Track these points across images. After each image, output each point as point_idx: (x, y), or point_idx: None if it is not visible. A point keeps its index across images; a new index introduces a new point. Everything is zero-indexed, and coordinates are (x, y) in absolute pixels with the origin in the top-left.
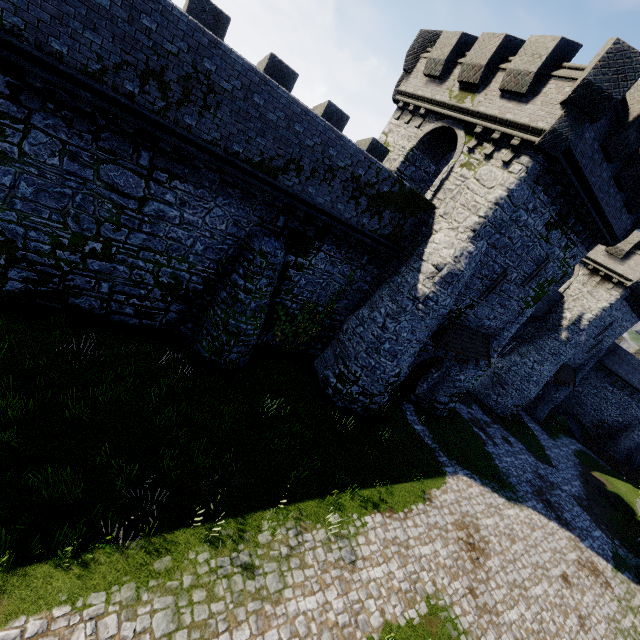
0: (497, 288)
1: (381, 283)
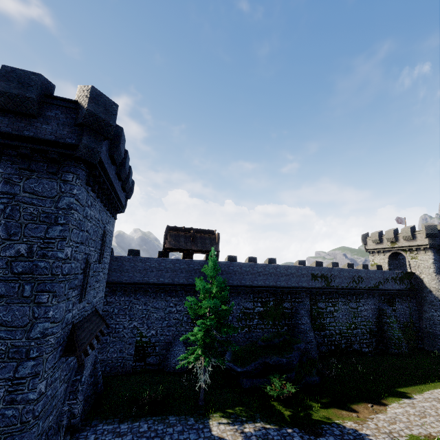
0: None
1: (420, 303)
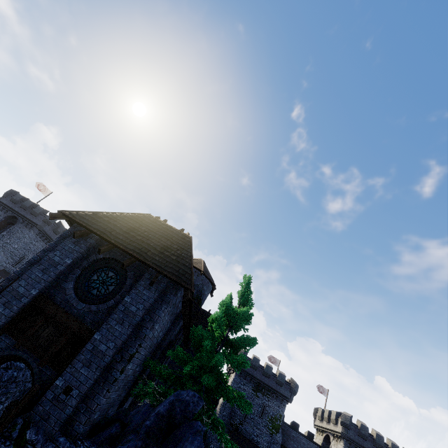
0: (249, 416)
1: None
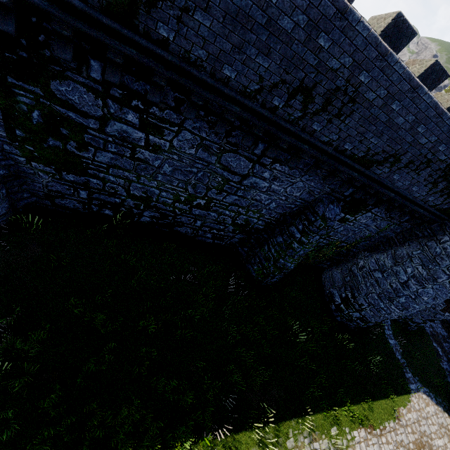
0: None
1: (411, 238)
